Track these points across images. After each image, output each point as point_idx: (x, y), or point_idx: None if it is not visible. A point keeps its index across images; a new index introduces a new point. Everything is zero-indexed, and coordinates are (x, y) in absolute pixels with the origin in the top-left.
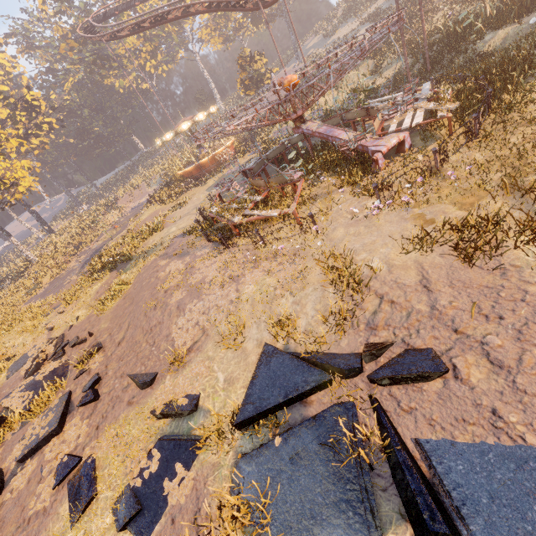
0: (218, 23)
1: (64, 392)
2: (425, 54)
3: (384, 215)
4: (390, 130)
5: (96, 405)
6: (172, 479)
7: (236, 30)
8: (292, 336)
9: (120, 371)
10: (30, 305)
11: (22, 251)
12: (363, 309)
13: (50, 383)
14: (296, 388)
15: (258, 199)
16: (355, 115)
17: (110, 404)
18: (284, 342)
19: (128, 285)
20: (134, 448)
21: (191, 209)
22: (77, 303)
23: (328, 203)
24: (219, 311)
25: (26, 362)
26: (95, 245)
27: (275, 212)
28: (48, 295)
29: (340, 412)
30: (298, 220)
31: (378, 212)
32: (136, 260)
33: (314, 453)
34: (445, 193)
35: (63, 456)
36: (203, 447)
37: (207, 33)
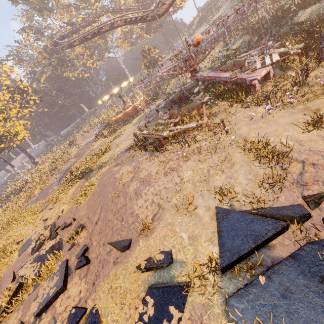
0: (126, 35)
1: (62, 260)
2: (260, 29)
3: (275, 114)
4: (258, 67)
5: (89, 267)
6: (170, 320)
7: (137, 38)
8: (234, 200)
9: (101, 241)
10: (29, 207)
11: (21, 175)
12: (289, 173)
13: (52, 255)
14: (260, 235)
15: (176, 120)
16: (226, 66)
17: (99, 265)
18: (229, 205)
19: (94, 185)
20: (129, 297)
21: (126, 137)
22: (61, 201)
23: (227, 115)
24: (167, 191)
25: (31, 243)
26: (65, 167)
27: (193, 124)
28: (39, 200)
29: (316, 249)
30: (209, 127)
31: (273, 111)
32: (96, 170)
33: (304, 287)
34: (318, 93)
35: (71, 308)
36: (189, 291)
37: (120, 41)
